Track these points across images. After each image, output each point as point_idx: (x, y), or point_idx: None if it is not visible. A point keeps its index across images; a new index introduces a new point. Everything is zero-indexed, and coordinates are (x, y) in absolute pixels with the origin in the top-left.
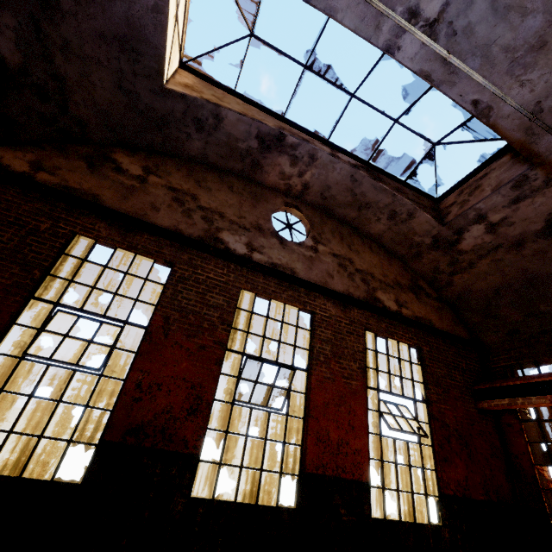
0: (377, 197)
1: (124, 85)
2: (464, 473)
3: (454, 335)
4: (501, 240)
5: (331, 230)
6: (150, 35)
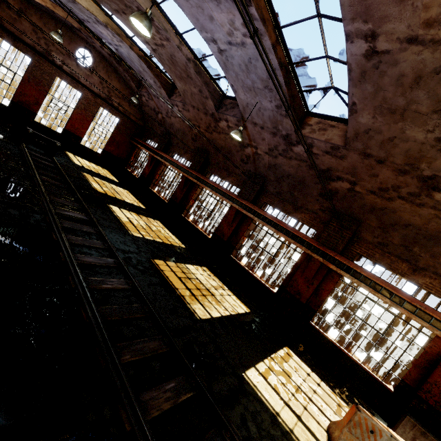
0: (119, 68)
1: None
2: (113, 149)
3: (135, 122)
4: (149, 105)
5: (103, 67)
6: None
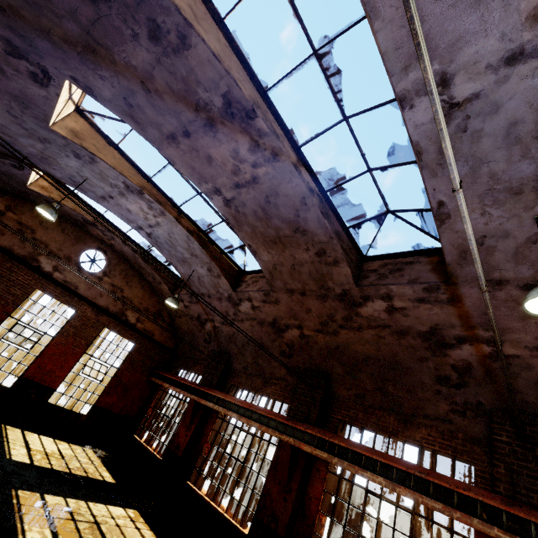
0: (146, 268)
1: (2, 179)
2: (114, 401)
3: (162, 344)
4: (188, 313)
5: (121, 270)
6: (20, 177)
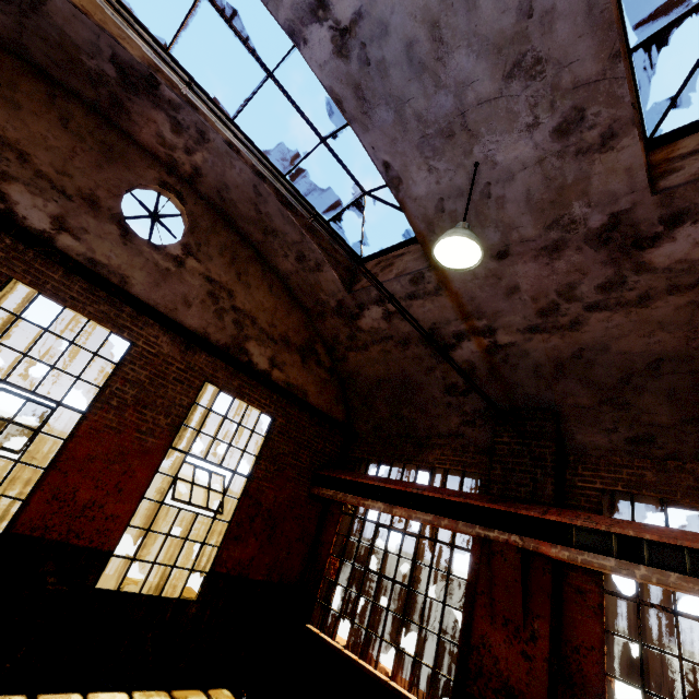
0: (285, 228)
1: None
2: (253, 554)
3: (324, 414)
4: (394, 332)
5: (222, 245)
6: None
